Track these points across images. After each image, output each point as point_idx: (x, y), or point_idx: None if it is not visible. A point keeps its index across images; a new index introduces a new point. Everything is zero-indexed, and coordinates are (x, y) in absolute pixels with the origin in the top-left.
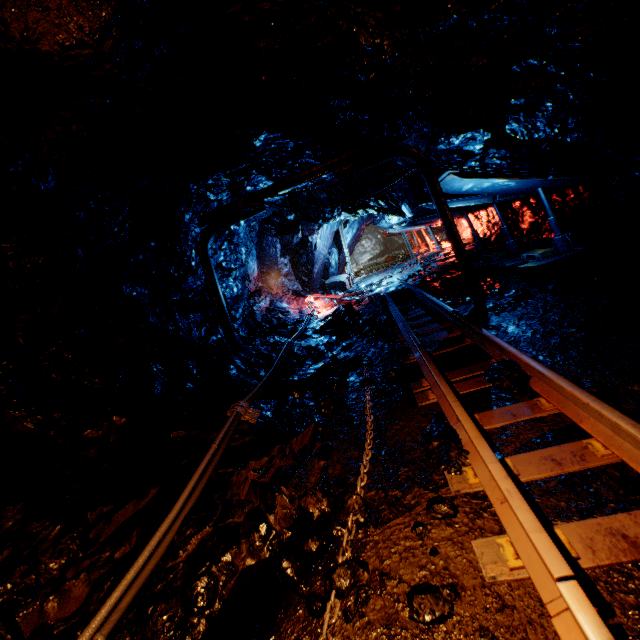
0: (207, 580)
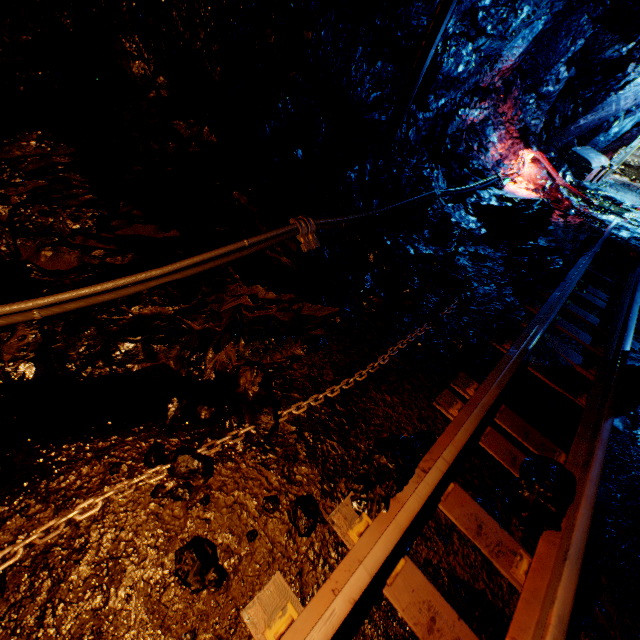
0: (129, 348)
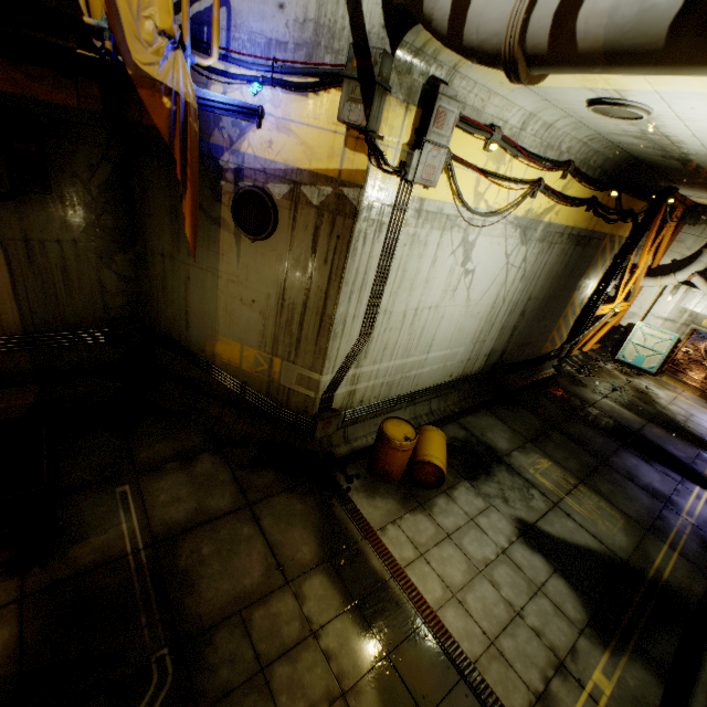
0: None
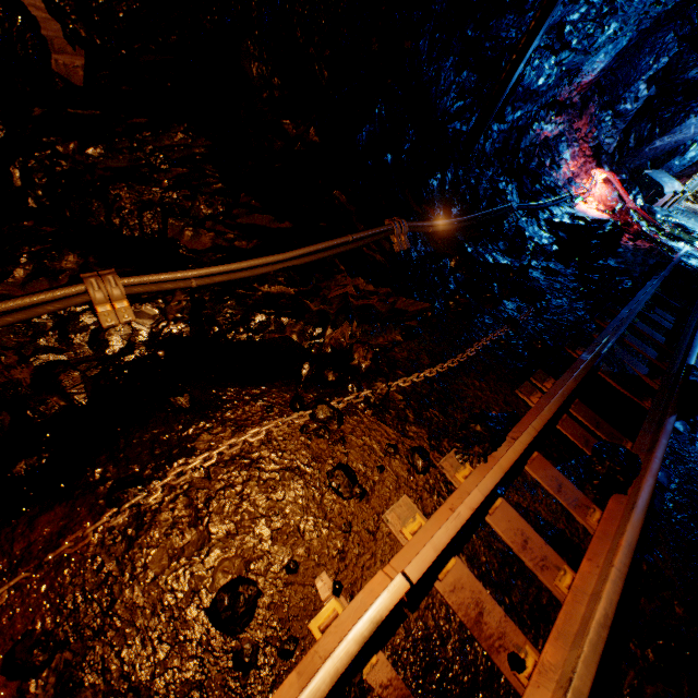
0: (264, 319)
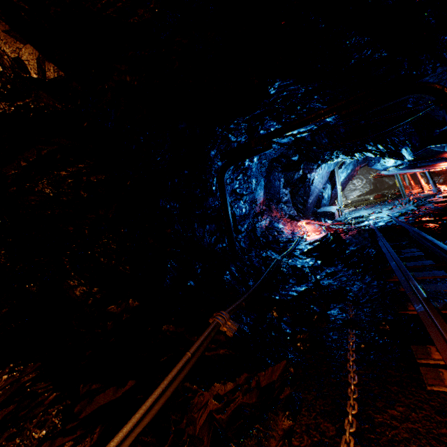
0: None
